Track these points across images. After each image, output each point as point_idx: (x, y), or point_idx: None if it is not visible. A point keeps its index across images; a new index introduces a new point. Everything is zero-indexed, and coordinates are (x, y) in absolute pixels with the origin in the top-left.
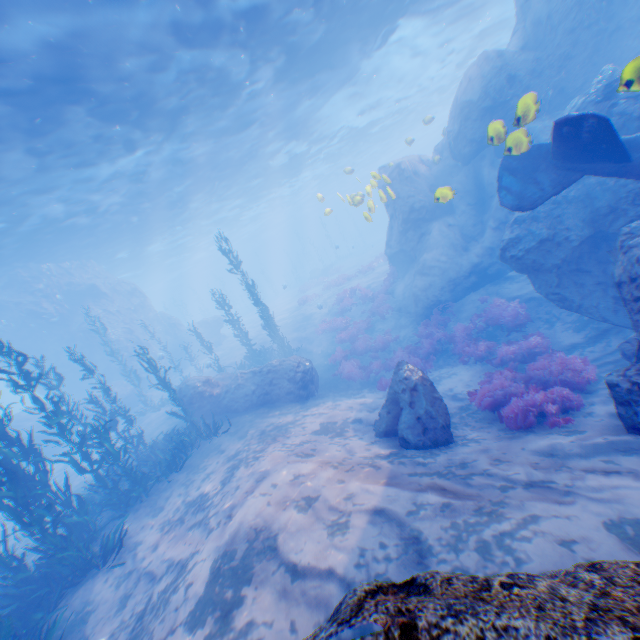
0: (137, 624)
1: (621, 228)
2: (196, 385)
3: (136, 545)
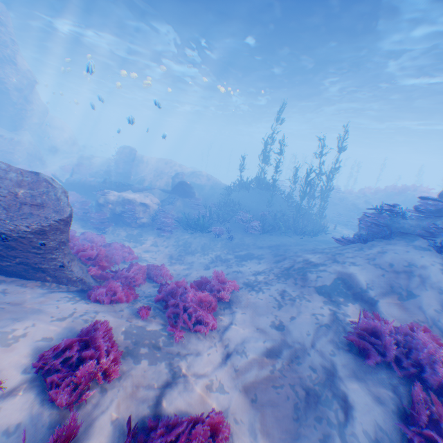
0: None
1: None
2: None
3: None
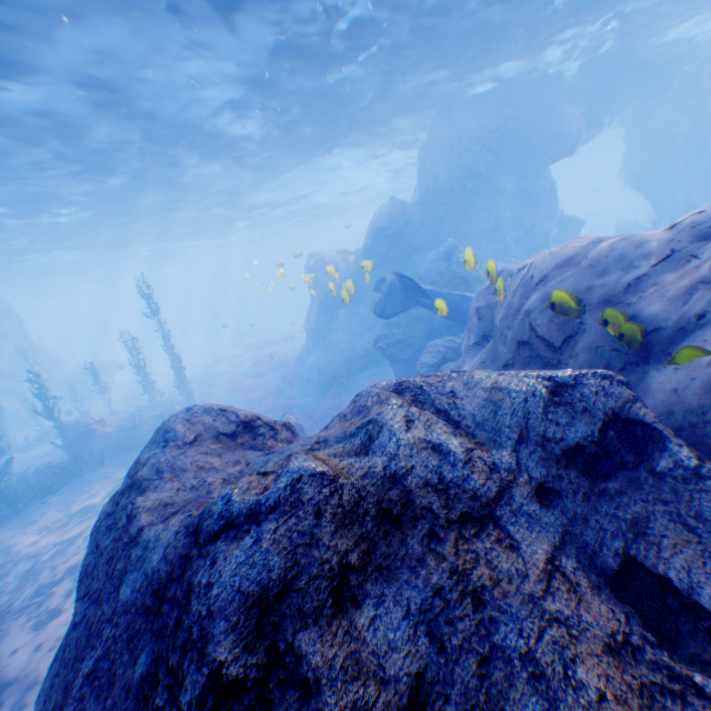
0: (31, 573)
1: (426, 342)
2: (88, 421)
3: (11, 547)
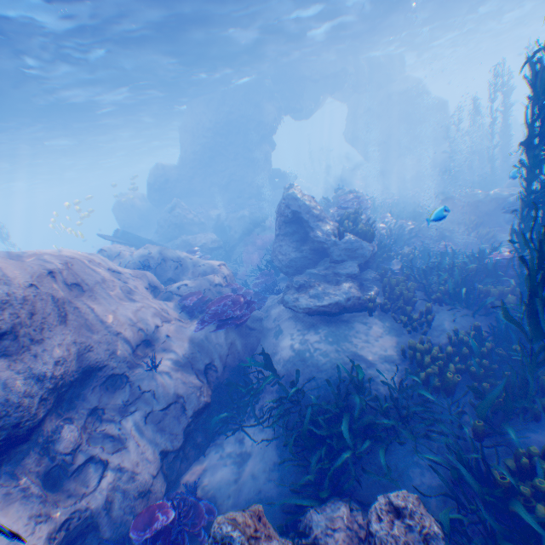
0: None
1: None
2: None
3: None
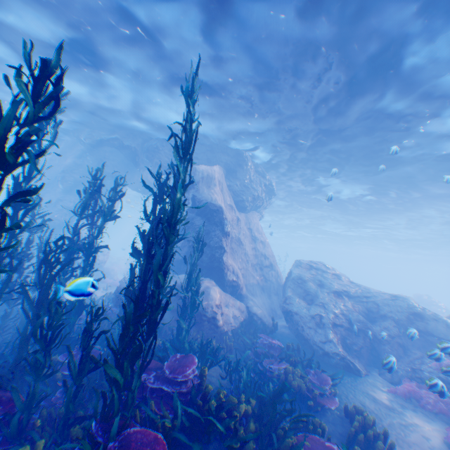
0: None
1: None
2: None
3: None
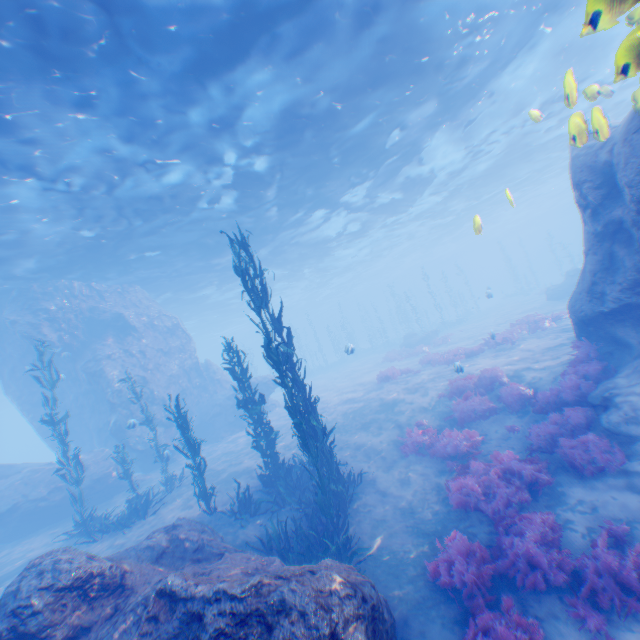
0: None
1: None
2: (28, 603)
3: None
